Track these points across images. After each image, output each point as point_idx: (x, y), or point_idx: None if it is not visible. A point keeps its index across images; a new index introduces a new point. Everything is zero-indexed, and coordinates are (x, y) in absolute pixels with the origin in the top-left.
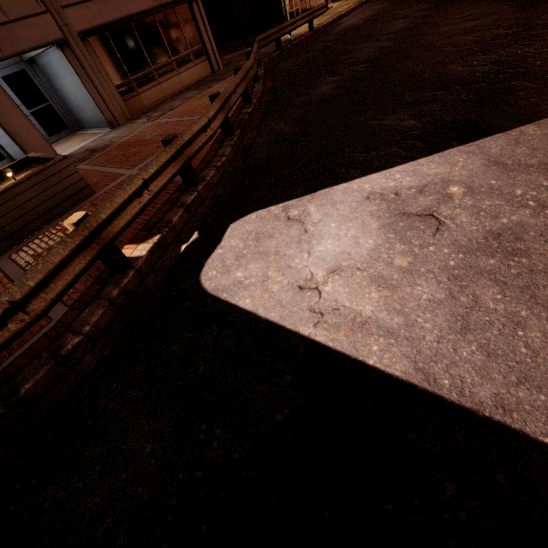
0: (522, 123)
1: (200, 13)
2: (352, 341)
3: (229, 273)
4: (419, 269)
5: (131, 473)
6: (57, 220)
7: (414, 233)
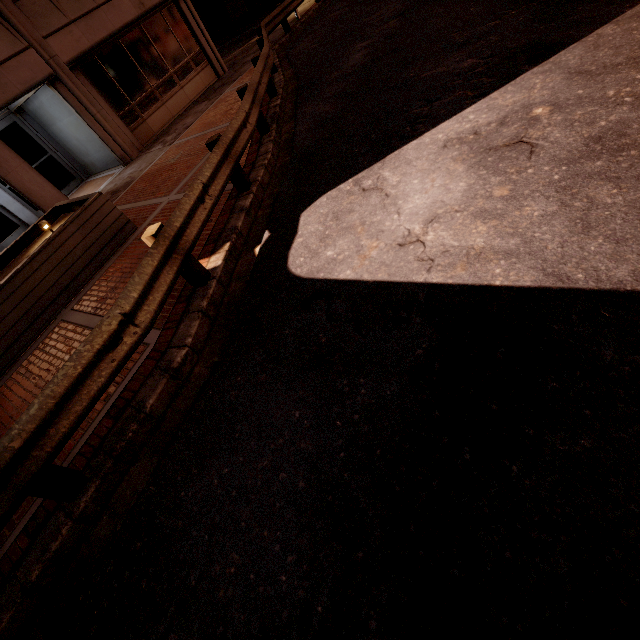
0: (598, 26)
1: (190, 11)
2: (472, 272)
3: (318, 255)
4: (523, 192)
5: (288, 436)
6: (108, 263)
7: (507, 163)
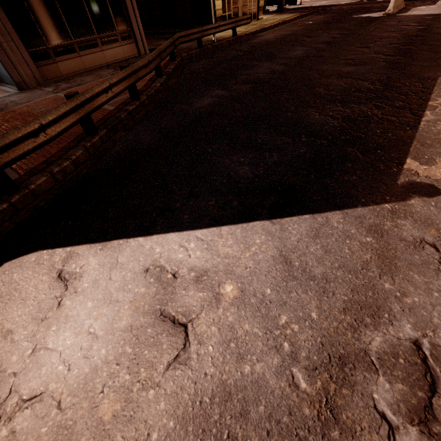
0: (333, 207)
1: None
2: None
3: None
4: (116, 434)
5: None
6: None
7: (152, 354)
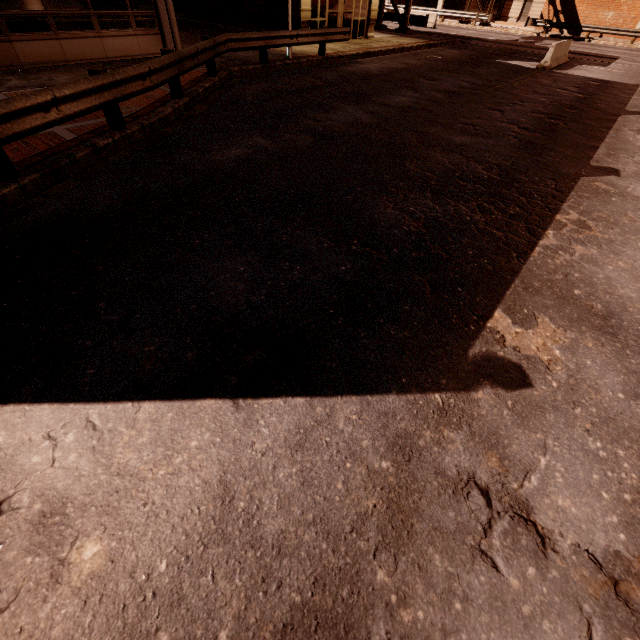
0: (350, 388)
1: None
2: None
3: None
4: None
5: None
6: None
7: None
